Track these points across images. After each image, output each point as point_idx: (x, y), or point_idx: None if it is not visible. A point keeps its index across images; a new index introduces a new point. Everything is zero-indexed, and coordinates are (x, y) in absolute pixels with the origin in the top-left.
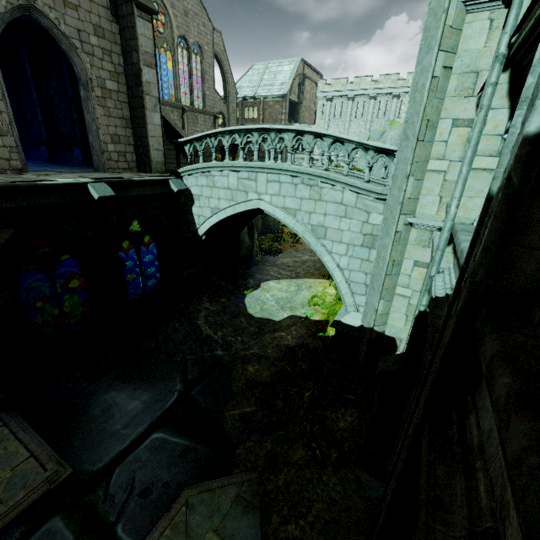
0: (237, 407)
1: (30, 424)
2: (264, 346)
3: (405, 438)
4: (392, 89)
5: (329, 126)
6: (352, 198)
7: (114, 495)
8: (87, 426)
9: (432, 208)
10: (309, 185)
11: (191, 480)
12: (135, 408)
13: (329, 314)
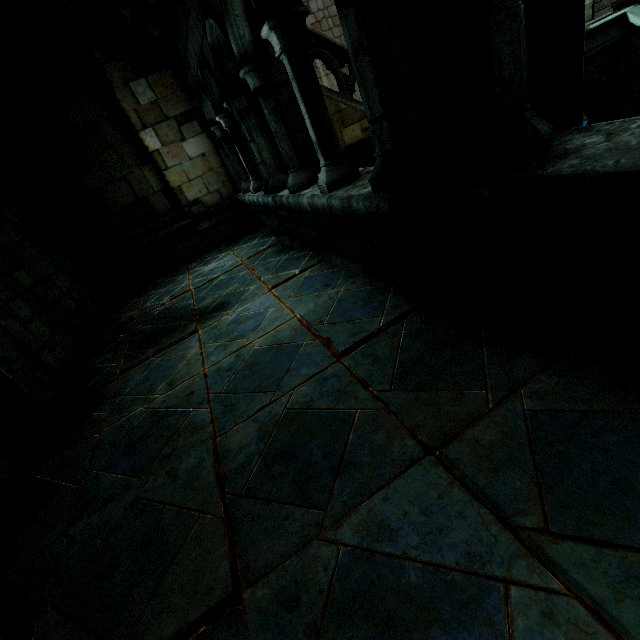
0: None
1: None
2: None
3: None
4: None
5: None
6: None
7: None
8: None
9: None
10: None
11: None
12: None
13: None
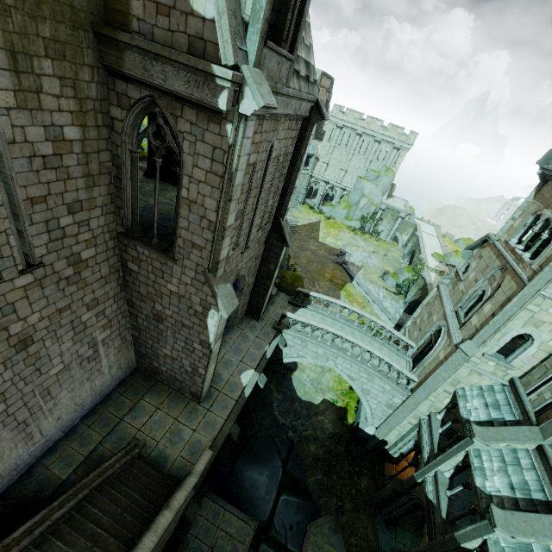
0: (313, 476)
1: (220, 497)
2: (314, 428)
3: (419, 549)
4: (396, 140)
5: (333, 152)
6: (388, 388)
7: (279, 531)
8: (248, 495)
9: (424, 410)
10: (368, 374)
11: (306, 520)
12: (265, 481)
13: (347, 404)
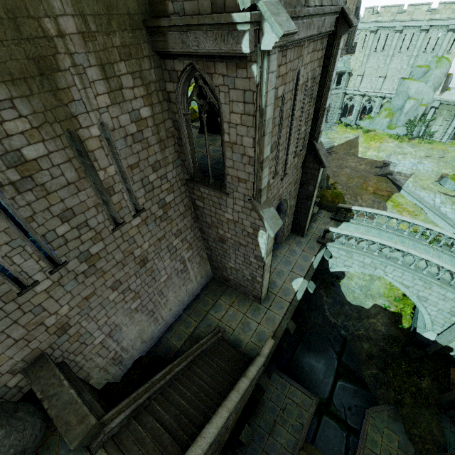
0: (368, 370)
1: (286, 375)
2: (366, 329)
3: None
4: (450, 20)
5: (368, 60)
6: (451, 296)
7: (339, 409)
8: (308, 377)
9: None
10: (424, 282)
11: (364, 404)
12: (322, 368)
13: (401, 309)
